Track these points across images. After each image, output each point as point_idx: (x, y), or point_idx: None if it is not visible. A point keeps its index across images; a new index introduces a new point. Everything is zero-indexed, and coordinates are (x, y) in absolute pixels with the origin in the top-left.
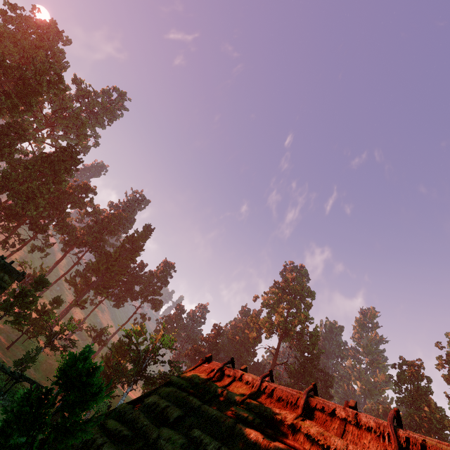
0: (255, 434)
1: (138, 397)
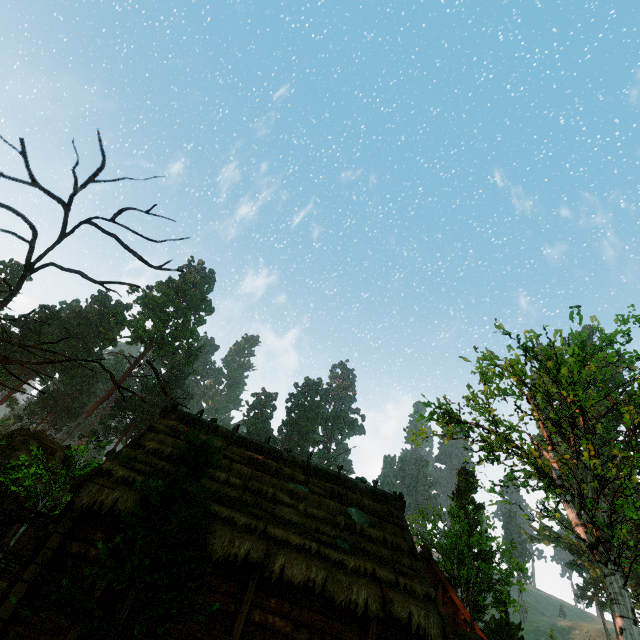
0: (246, 468)
1: (132, 442)
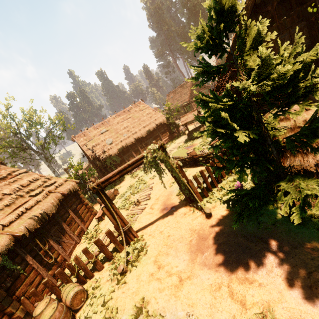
0: None
1: None
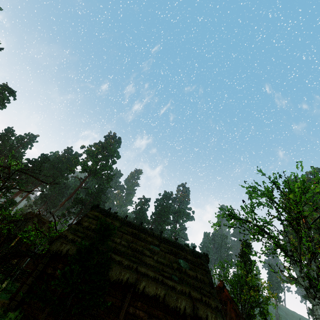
0: (130, 237)
1: (77, 222)
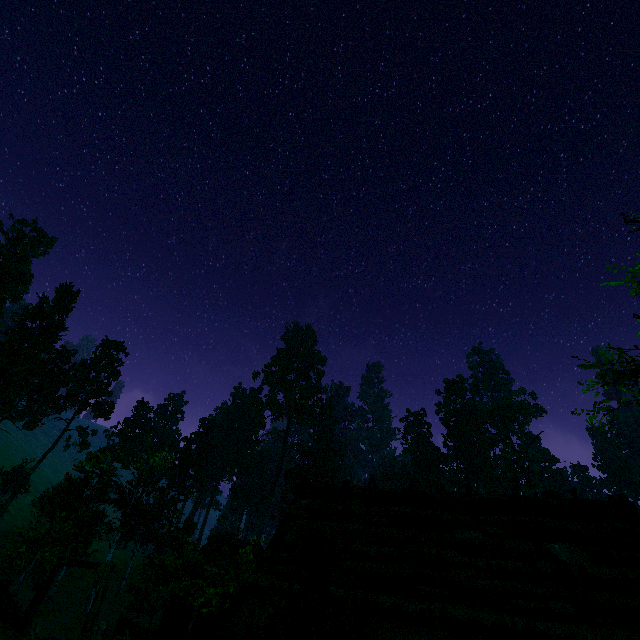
0: (396, 531)
1: (272, 540)
